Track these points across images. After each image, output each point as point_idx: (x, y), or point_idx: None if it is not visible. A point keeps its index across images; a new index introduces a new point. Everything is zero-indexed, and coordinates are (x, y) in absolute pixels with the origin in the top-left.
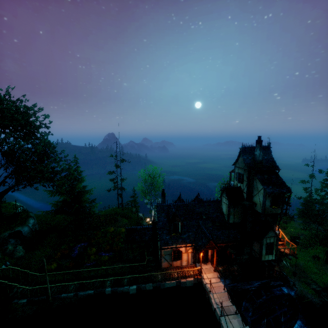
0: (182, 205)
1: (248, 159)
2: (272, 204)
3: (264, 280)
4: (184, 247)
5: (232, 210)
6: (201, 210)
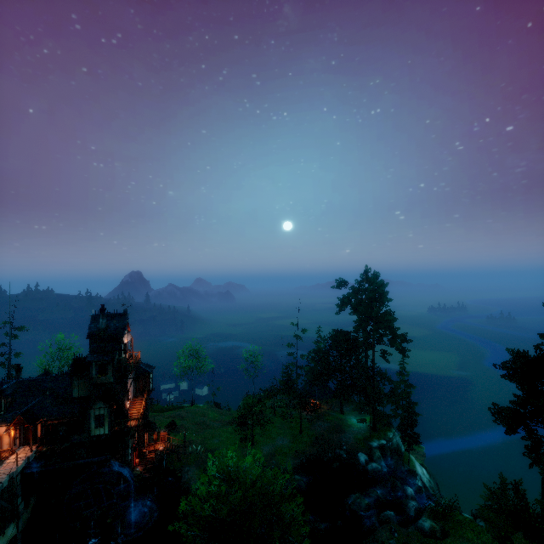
0: (29, 380)
1: (95, 327)
2: (102, 373)
3: (95, 458)
4: (1, 427)
5: (77, 382)
6: (49, 386)
